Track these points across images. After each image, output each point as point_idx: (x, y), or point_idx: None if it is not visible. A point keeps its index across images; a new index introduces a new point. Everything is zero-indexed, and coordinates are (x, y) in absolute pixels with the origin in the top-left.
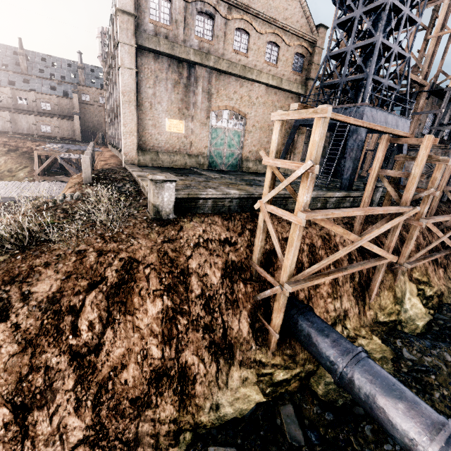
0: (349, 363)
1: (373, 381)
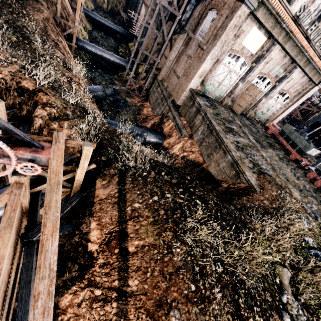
0: (95, 48)
1: (101, 50)
